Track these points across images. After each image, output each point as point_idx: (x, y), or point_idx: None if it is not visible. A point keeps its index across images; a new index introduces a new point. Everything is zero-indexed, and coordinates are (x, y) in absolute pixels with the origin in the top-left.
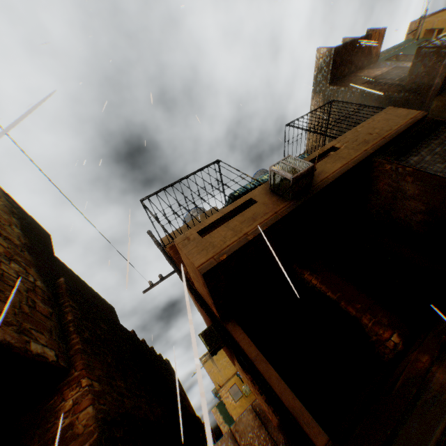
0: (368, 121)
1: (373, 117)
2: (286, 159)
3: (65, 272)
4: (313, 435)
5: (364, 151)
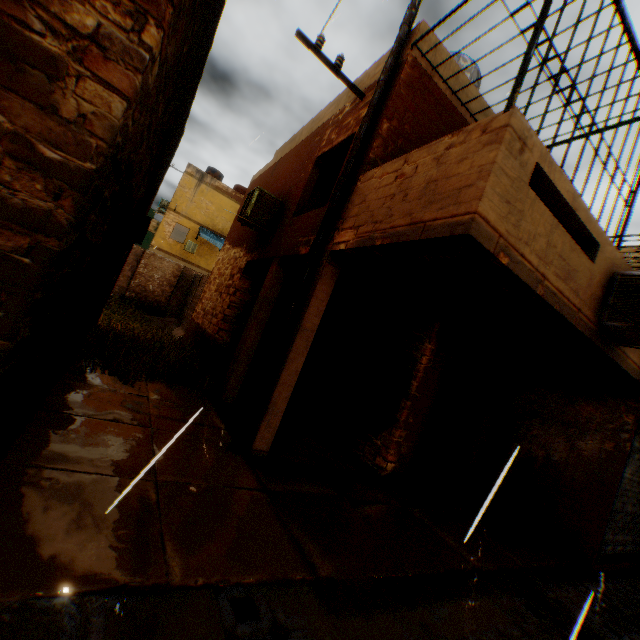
0: None
1: None
2: None
3: None
4: (261, 437)
5: None
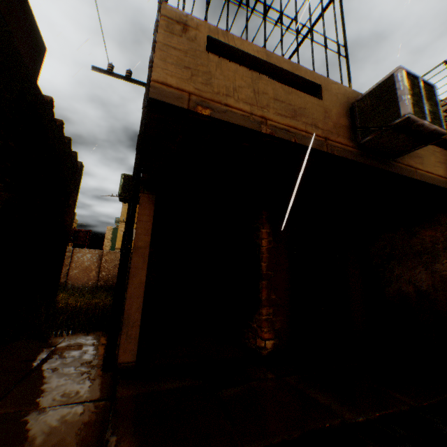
0: None
1: None
2: (426, 84)
3: None
4: (123, 349)
5: None
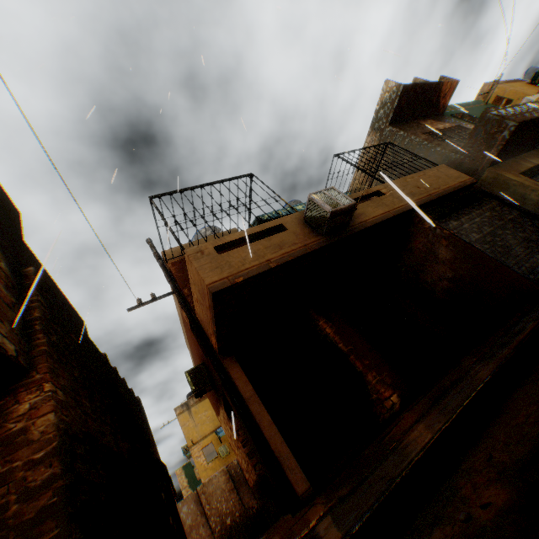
0: (420, 174)
1: (425, 171)
2: (328, 190)
3: (33, 262)
4: (295, 481)
5: (408, 203)
